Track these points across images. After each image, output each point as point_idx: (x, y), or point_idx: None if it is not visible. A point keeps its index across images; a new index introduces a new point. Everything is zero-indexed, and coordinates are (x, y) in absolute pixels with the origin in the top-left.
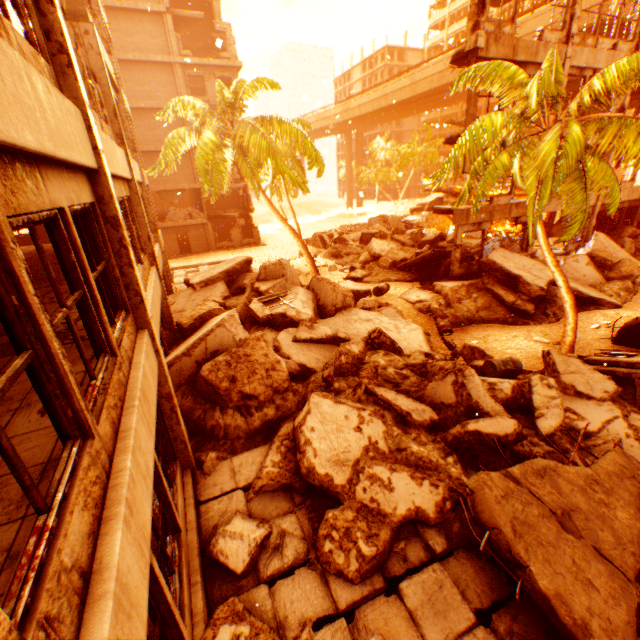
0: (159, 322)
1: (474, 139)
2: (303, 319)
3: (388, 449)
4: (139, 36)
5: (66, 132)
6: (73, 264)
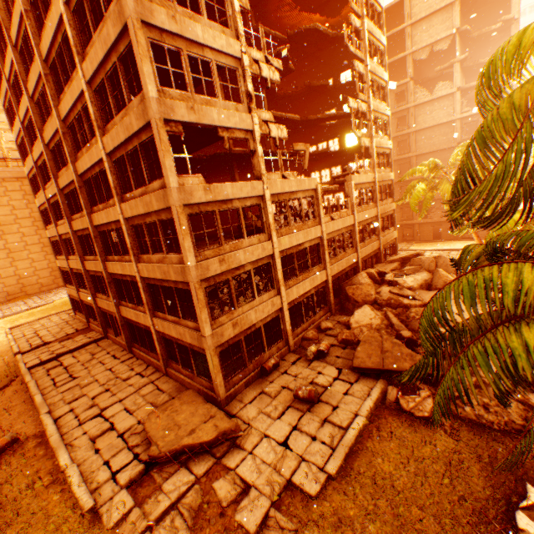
0: (339, 270)
1: (481, 213)
2: (403, 285)
3: (374, 328)
4: (434, 112)
5: (311, 235)
6: (306, 255)
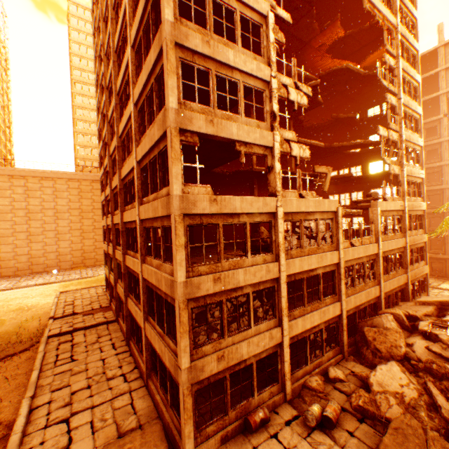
0: (356, 304)
1: None
2: (447, 343)
3: (407, 402)
4: None
5: (326, 260)
6: (318, 282)
